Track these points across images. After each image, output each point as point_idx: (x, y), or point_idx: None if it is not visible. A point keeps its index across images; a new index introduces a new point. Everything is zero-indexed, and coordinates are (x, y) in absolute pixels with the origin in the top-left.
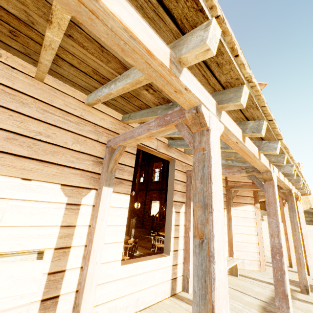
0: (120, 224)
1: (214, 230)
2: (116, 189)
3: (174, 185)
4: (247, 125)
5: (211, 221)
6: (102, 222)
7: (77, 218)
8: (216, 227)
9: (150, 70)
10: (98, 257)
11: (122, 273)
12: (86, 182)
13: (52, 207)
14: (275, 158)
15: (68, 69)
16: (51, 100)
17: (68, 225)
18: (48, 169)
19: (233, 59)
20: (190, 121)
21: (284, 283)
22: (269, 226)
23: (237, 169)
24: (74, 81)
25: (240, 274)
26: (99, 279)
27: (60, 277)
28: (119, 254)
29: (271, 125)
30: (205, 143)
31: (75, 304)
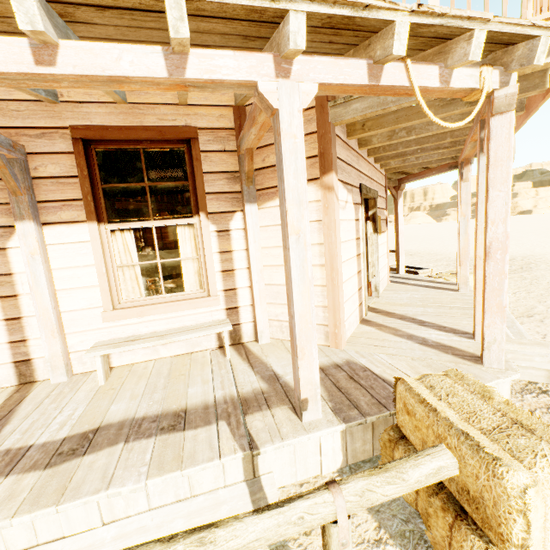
0: None
1: None
2: None
3: None
4: None
5: None
6: None
7: None
8: None
9: None
10: None
11: None
12: None
13: None
14: None
15: None
16: None
17: None
18: None
19: None
20: None
21: None
22: None
23: None
24: None
25: (253, 352)
26: None
27: None
28: None
29: None
30: None
31: None
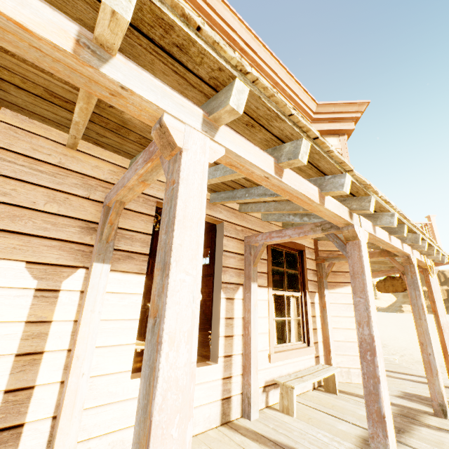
0: (129, 318)
1: (169, 302)
2: (120, 266)
3: (223, 258)
4: (282, 150)
5: (166, 289)
6: (93, 315)
7: (54, 310)
8: (175, 298)
9: (48, 60)
10: (85, 365)
11: (133, 391)
12: (70, 257)
13: (11, 295)
14: (357, 204)
15: (19, 94)
16: (9, 143)
17: (39, 321)
18: (4, 240)
19: (194, 34)
20: (159, 142)
21: (379, 397)
22: (355, 309)
23: (310, 228)
24: (39, 113)
25: (342, 390)
26: (93, 399)
27: (25, 396)
28: (127, 361)
29: (322, 147)
30: (176, 172)
31: (52, 437)
